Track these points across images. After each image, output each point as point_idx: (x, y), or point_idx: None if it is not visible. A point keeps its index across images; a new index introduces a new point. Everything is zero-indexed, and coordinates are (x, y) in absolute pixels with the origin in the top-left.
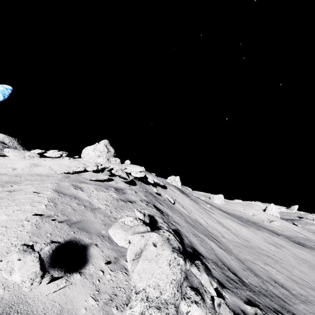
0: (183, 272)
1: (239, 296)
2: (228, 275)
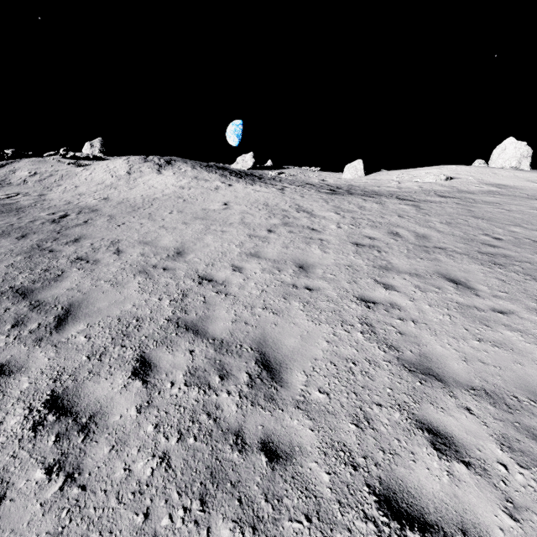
0: None
1: None
2: None
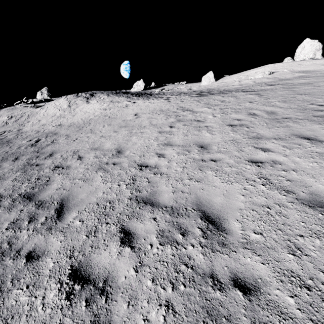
0: None
1: None
2: None
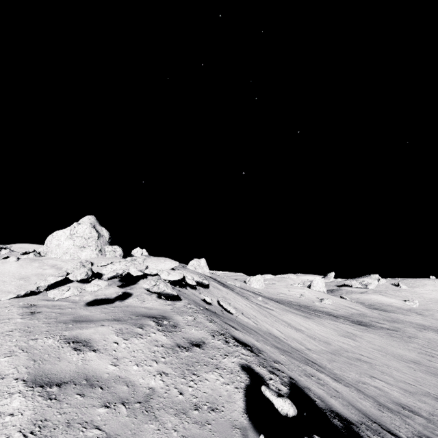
0: None
1: None
2: None
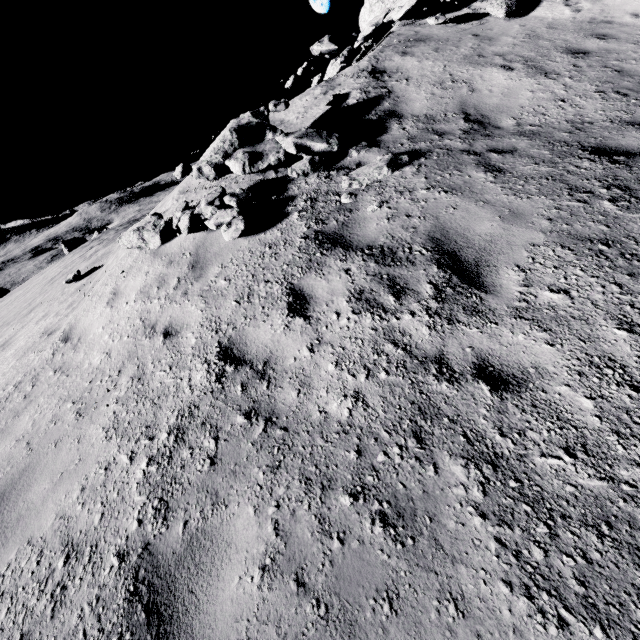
0: (229, 142)
1: (393, 150)
2: (440, 128)
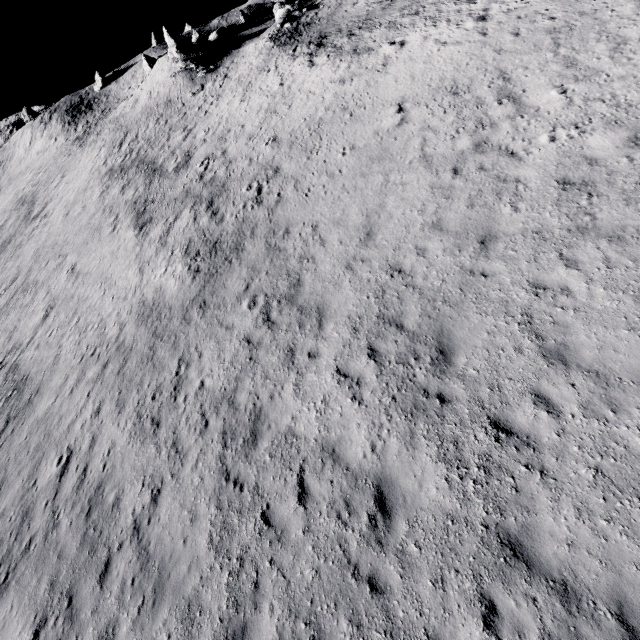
0: None
1: None
2: None
